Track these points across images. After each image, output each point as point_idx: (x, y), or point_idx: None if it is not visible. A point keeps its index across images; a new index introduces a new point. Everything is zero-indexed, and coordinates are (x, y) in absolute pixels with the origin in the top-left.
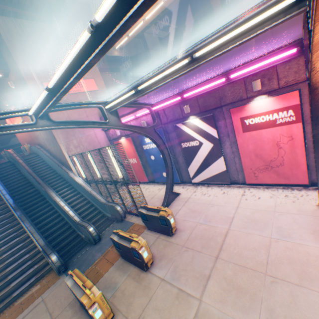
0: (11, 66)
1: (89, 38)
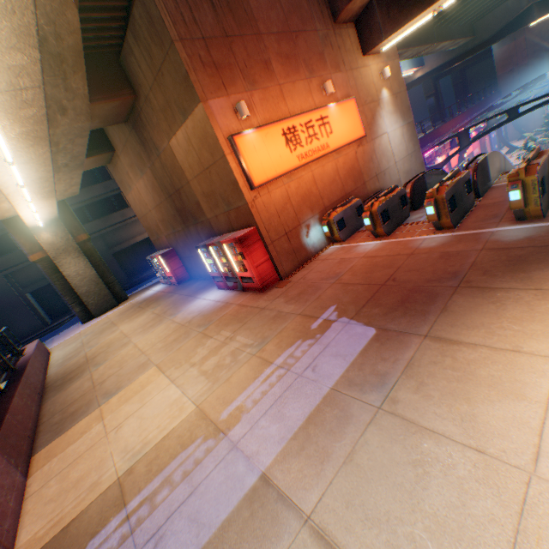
0: (383, 52)
1: (526, 97)
